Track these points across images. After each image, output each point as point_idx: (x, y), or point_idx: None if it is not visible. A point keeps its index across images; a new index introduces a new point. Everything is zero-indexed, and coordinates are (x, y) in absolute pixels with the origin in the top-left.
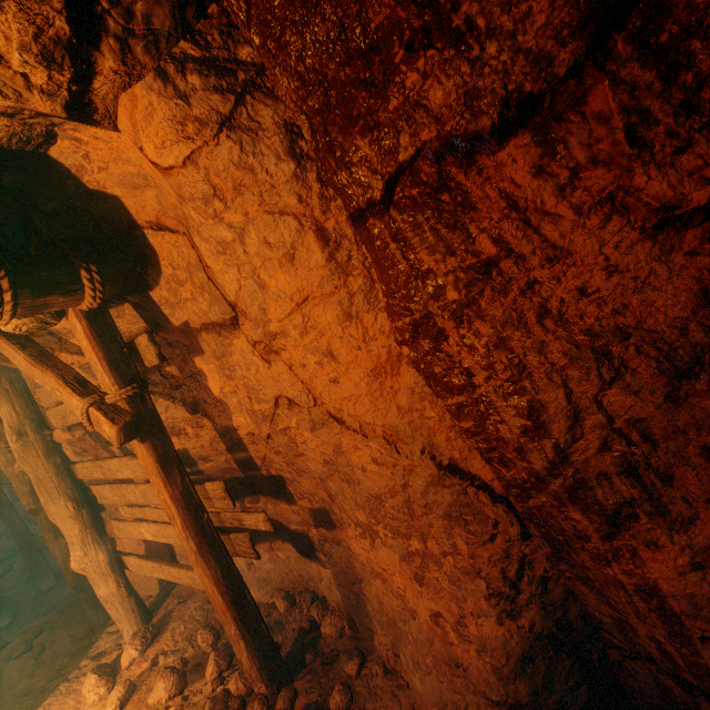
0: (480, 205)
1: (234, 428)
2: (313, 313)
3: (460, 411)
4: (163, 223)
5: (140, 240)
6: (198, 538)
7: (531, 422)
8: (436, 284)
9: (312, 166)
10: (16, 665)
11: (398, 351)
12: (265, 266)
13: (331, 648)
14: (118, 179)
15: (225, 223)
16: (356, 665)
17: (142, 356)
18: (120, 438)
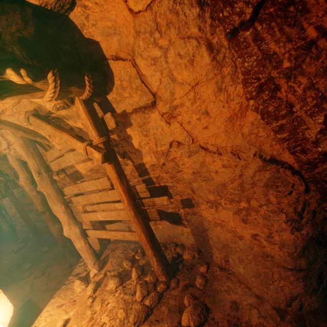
0: (312, 9)
1: (143, 164)
2: (200, 90)
3: (281, 128)
4: (119, 56)
5: (105, 66)
6: (134, 210)
7: (325, 125)
8: (277, 60)
9: (208, 9)
10: (38, 280)
11: (246, 104)
12: (176, 68)
13: (189, 263)
14: (100, 30)
15: (158, 46)
16: (205, 267)
17: (107, 124)
18: (102, 160)
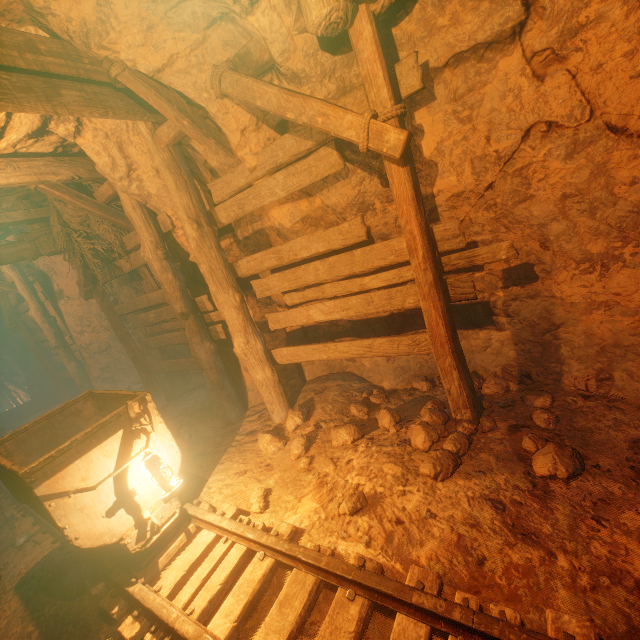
0: None
1: (432, 196)
2: None
3: None
4: None
5: None
6: (434, 270)
7: None
8: None
9: None
10: None
11: None
12: None
13: (502, 399)
14: None
15: None
16: (549, 398)
17: (399, 84)
18: (403, 148)
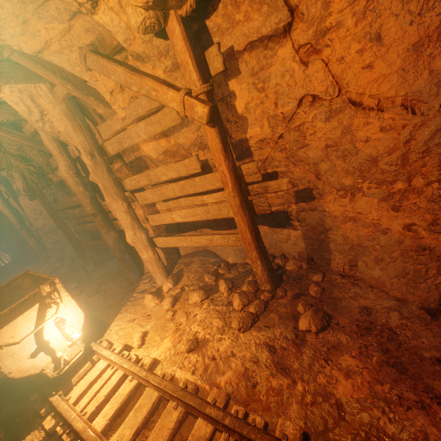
0: None
1: (246, 140)
2: None
3: None
4: None
5: None
6: (240, 197)
7: None
8: None
9: None
10: (93, 298)
11: None
12: None
13: (296, 274)
14: None
15: None
16: (321, 276)
17: (209, 66)
18: (207, 117)
